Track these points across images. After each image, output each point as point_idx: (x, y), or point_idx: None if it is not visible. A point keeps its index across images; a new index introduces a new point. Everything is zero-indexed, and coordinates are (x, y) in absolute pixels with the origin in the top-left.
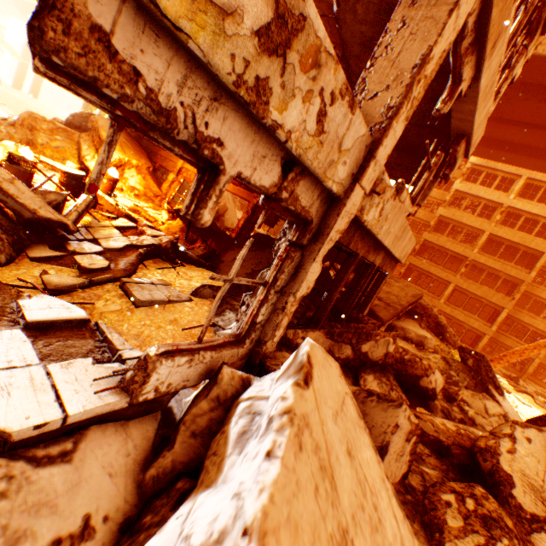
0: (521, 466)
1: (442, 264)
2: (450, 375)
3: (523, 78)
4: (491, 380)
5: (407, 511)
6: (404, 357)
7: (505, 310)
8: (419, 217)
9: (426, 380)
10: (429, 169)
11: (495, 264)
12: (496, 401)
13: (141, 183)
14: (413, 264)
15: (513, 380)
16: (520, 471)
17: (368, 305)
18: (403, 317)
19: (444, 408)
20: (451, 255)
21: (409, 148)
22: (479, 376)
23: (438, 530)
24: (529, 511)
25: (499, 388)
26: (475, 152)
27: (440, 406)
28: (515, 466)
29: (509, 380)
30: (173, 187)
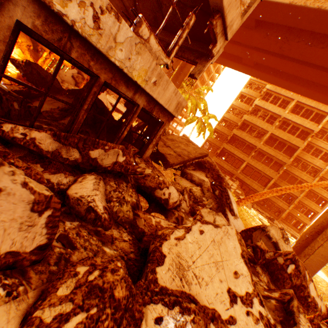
0: (181, 250)
1: (242, 150)
2: (202, 200)
3: (297, 25)
4: (228, 205)
5: (36, 280)
6: (137, 169)
7: (273, 179)
8: (233, 120)
9: (161, 192)
10: (182, 27)
11: (271, 152)
12: (228, 218)
13: (20, 55)
14: (225, 148)
15: (271, 220)
16: (177, 253)
17: (151, 147)
18: (197, 170)
19: (180, 217)
20: (248, 144)
21: (193, 34)
22: (222, 202)
23: (44, 298)
24: (162, 285)
25: (232, 211)
26: (268, 79)
27: (177, 215)
28: (175, 249)
29: (269, 220)
30: (46, 62)
